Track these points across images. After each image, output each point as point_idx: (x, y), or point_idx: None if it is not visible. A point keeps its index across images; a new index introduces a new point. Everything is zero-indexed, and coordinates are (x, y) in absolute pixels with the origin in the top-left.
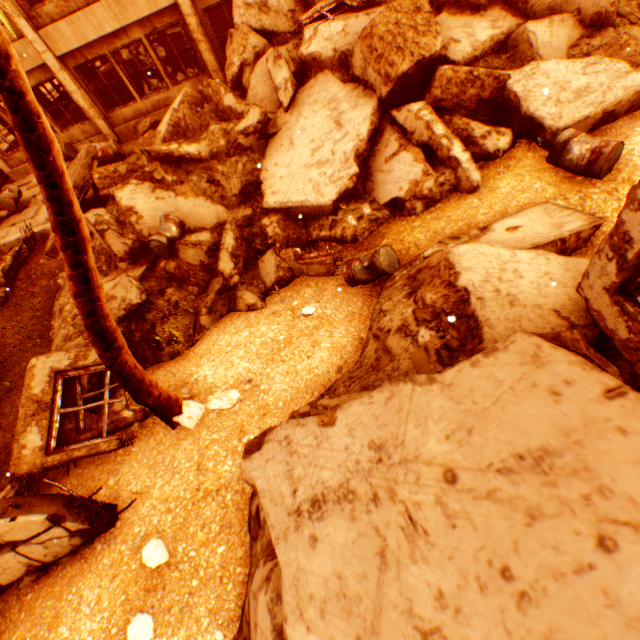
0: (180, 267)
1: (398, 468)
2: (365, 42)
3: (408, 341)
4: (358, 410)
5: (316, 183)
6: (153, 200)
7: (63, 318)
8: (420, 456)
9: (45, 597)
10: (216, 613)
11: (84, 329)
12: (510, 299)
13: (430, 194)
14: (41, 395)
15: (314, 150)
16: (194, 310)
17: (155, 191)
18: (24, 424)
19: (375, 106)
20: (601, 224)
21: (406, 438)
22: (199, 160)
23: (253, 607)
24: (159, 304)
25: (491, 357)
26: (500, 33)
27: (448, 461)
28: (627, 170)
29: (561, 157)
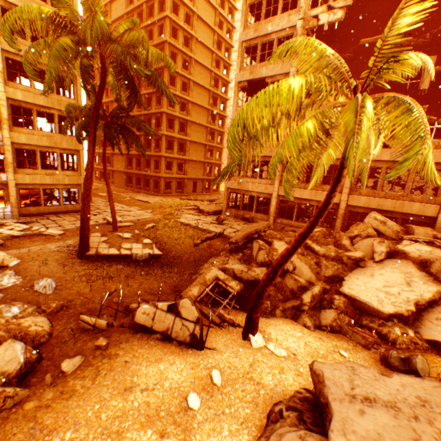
0: (281, 282)
1: (437, 414)
2: None
3: None
4: (410, 380)
5: (380, 299)
6: None
7: (212, 265)
8: None
9: (159, 348)
10: (233, 434)
11: (227, 273)
12: None
13: None
14: (207, 279)
15: (385, 285)
16: (274, 304)
17: None
18: (196, 283)
19: (439, 289)
20: None
21: None
22: (316, 253)
23: (274, 439)
24: None
25: None
26: None
27: None
28: None
29: None
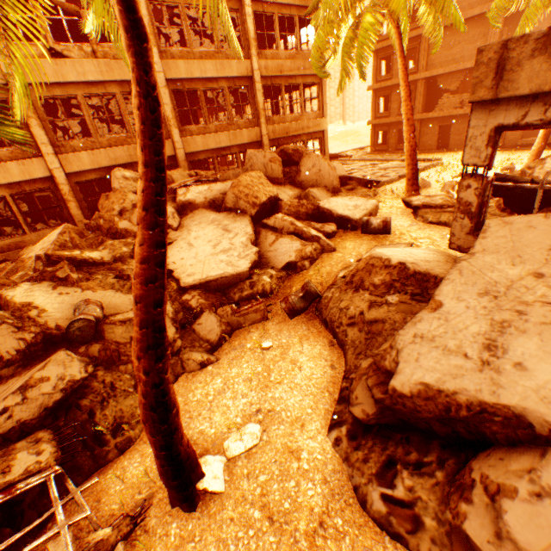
0: (107, 347)
1: (510, 292)
2: (235, 189)
3: (385, 306)
4: (449, 288)
5: (228, 261)
6: (56, 295)
7: None
8: (512, 279)
9: None
10: None
11: None
12: (424, 261)
13: (311, 255)
14: None
15: (214, 245)
16: (133, 388)
17: (57, 288)
18: None
19: (250, 219)
20: (412, 244)
21: (494, 279)
22: (101, 263)
23: None
24: (94, 386)
25: (487, 232)
26: (297, 193)
27: (527, 271)
28: (397, 230)
29: (368, 228)
